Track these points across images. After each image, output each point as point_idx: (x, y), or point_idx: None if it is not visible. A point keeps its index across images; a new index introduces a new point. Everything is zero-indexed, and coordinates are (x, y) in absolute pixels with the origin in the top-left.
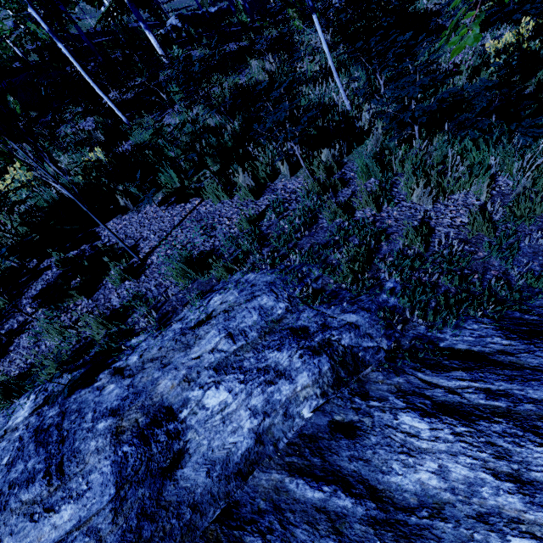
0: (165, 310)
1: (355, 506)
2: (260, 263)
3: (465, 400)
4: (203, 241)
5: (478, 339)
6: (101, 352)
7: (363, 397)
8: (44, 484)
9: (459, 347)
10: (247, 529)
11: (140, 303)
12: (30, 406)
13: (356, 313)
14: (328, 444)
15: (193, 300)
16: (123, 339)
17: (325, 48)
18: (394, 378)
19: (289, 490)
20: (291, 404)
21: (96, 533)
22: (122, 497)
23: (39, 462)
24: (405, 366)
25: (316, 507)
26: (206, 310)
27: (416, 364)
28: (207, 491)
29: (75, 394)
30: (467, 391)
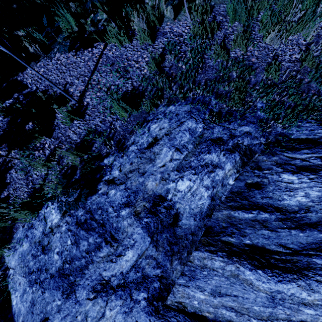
0: (117, 138)
1: (271, 216)
2: (174, 97)
3: (311, 163)
4: (122, 83)
5: (311, 132)
6: (86, 172)
7: (259, 169)
8: (109, 247)
9: (302, 137)
10: (221, 235)
11: (95, 136)
12: (57, 212)
13: (248, 125)
14: (248, 194)
15: (135, 129)
16: (96, 162)
17: None
18: (272, 158)
19: (235, 216)
20: (224, 180)
21: (151, 257)
22: (156, 240)
23: (96, 238)
24: (276, 151)
25: (252, 220)
26: (151, 135)
27: (281, 149)
28: (196, 226)
29: (88, 200)
30: (311, 159)
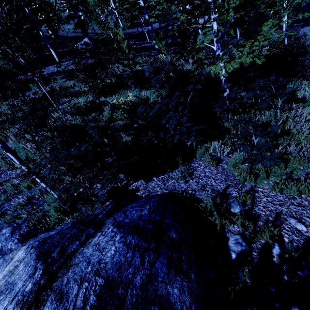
0: None
1: None
2: None
3: None
4: None
5: None
6: None
7: None
8: None
9: None
10: None
11: None
12: None
13: None
14: None
15: None
16: None
17: (44, 90)
18: None
19: None
20: None
21: None
22: None
23: None
24: None
25: None
26: None
27: None
28: None
29: None
30: None
